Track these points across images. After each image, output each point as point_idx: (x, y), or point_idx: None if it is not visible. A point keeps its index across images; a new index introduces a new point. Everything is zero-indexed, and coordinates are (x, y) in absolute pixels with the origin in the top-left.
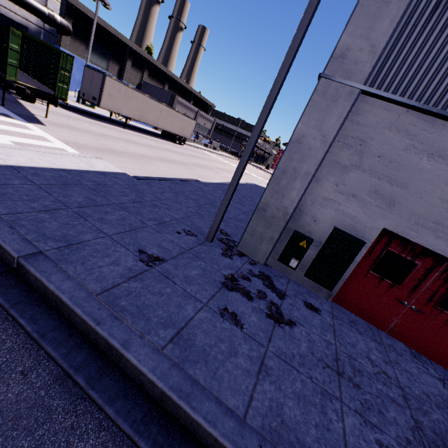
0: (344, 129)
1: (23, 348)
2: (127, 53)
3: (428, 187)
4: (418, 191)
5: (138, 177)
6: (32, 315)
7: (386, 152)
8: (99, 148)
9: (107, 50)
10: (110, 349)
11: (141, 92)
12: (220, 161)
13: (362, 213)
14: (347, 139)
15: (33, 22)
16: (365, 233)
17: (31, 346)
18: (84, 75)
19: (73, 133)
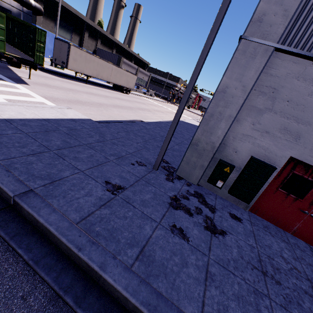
0: (259, 80)
1: (22, 274)
2: (85, 27)
3: None
4: None
5: (99, 121)
6: (27, 244)
7: (294, 97)
8: (69, 100)
9: (70, 26)
10: (91, 270)
11: (97, 56)
12: (156, 104)
13: (274, 145)
14: (262, 88)
15: (15, 6)
16: (276, 160)
17: (28, 272)
18: (54, 45)
19: (49, 89)
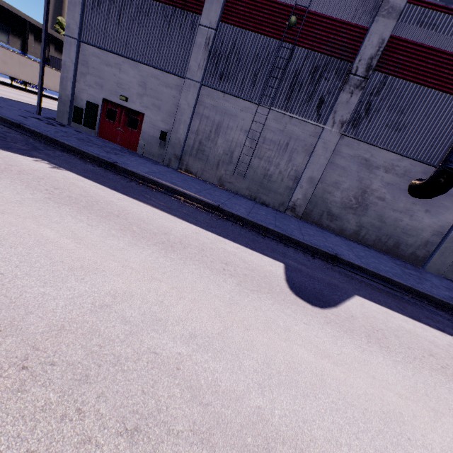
0: (80, 58)
1: None
2: (28, 28)
3: (110, 78)
4: (108, 80)
5: (11, 99)
6: None
7: (95, 66)
8: None
9: (5, 25)
10: None
11: (35, 61)
12: None
13: (95, 93)
14: (82, 62)
15: None
16: (98, 102)
17: None
18: None
19: None
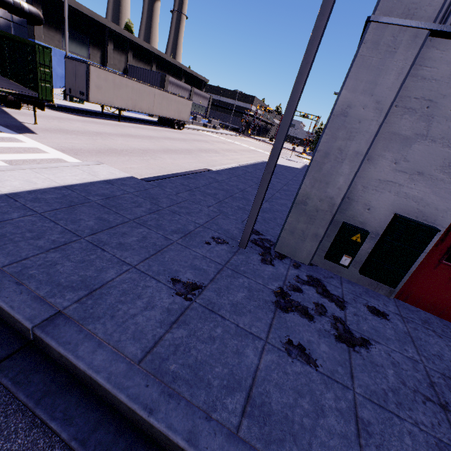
0: (403, 89)
1: None
2: (107, 35)
3: None
4: None
5: (148, 179)
6: (65, 411)
7: None
8: (98, 150)
9: (85, 36)
10: (173, 446)
11: (130, 78)
12: (224, 141)
13: (432, 193)
14: (409, 102)
15: (0, 15)
16: (437, 217)
17: None
18: (66, 69)
19: (67, 137)
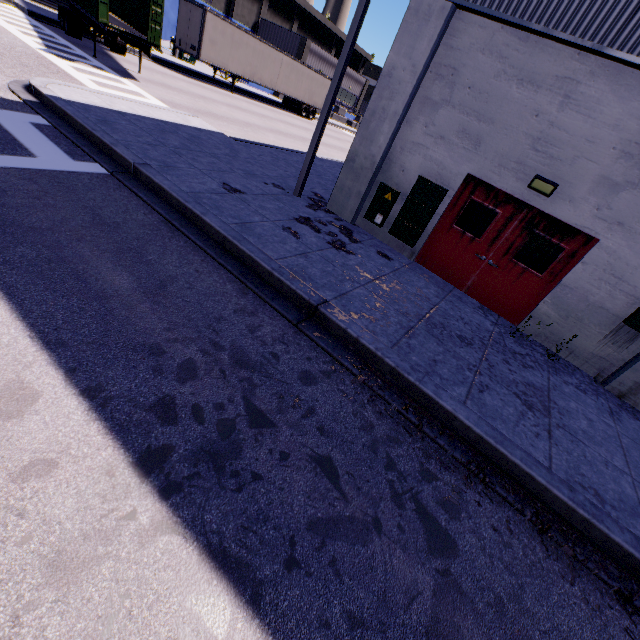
0: (437, 57)
1: (143, 206)
2: None
3: (515, 121)
4: (504, 127)
5: (236, 139)
6: (146, 194)
7: (477, 81)
8: (197, 110)
9: None
10: (194, 217)
11: (253, 35)
12: None
13: (449, 157)
14: (440, 69)
15: None
16: (450, 181)
17: (147, 207)
18: (179, 13)
19: (168, 92)
